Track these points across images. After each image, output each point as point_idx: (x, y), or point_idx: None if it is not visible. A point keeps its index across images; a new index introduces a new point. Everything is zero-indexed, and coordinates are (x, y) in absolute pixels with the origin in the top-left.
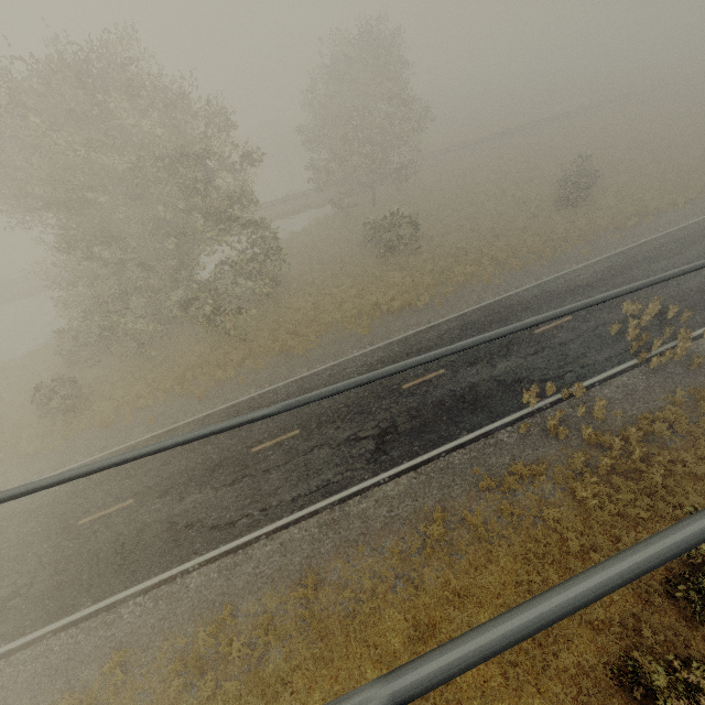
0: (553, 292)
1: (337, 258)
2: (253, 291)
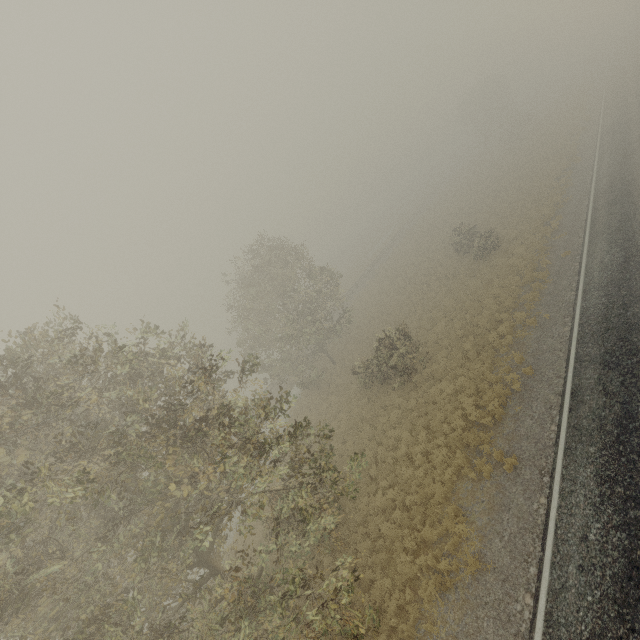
0: (612, 282)
1: (355, 422)
2: (324, 528)
